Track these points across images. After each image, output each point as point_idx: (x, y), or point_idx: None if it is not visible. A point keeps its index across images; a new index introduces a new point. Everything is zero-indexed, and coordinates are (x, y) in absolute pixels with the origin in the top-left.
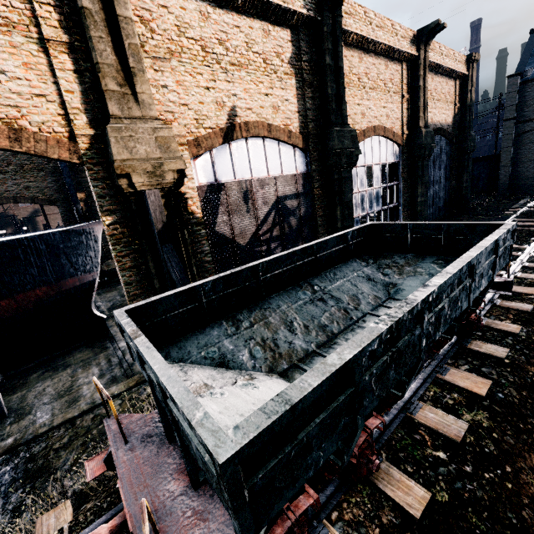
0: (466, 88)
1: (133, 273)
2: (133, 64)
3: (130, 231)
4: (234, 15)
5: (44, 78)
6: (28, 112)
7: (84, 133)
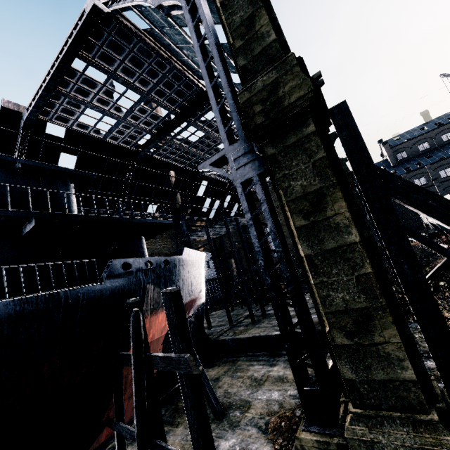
0: None
1: None
2: None
3: None
4: None
5: None
6: None
7: None
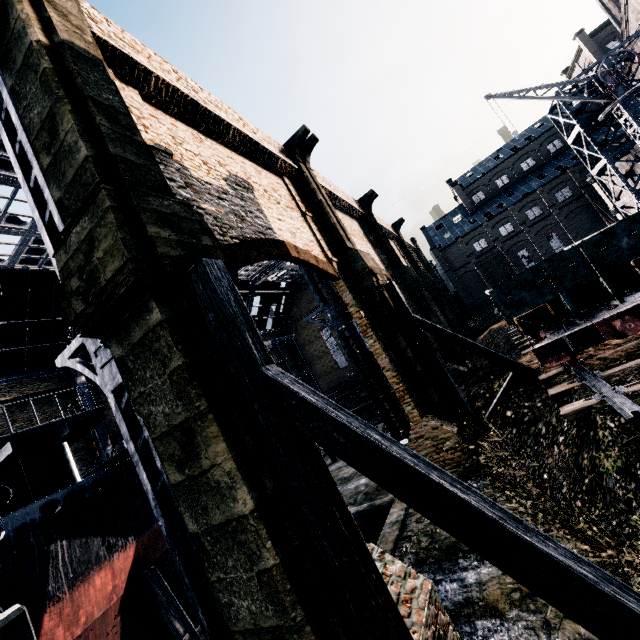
0: (420, 255)
1: (387, 353)
2: (342, 225)
3: (374, 321)
4: (340, 213)
5: (309, 233)
6: (312, 249)
7: (335, 260)
